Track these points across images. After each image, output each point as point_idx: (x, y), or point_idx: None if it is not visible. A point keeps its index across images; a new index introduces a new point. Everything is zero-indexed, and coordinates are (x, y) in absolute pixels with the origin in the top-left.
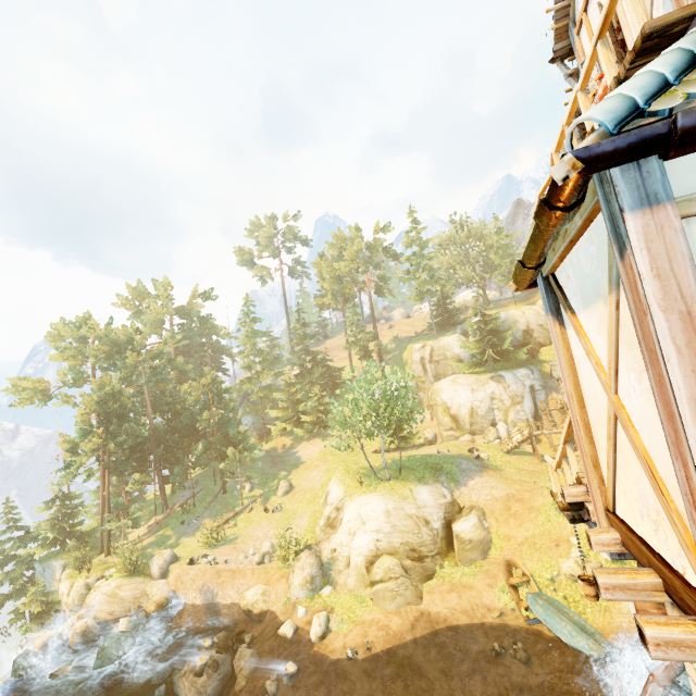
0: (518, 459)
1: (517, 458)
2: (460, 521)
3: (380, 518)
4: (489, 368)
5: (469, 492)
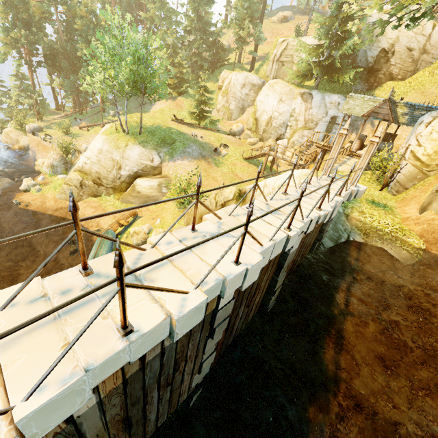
0: (244, 166)
1: (244, 165)
2: (144, 179)
3: (94, 151)
4: (320, 86)
5: (171, 166)
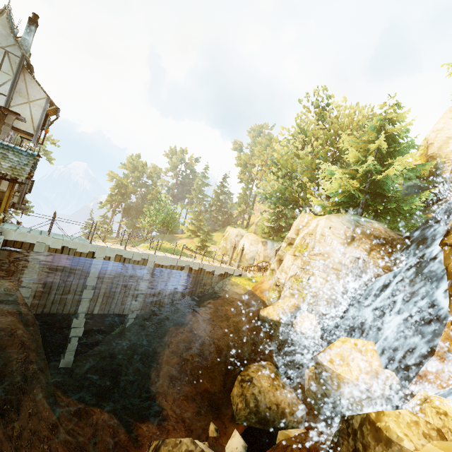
0: None
1: None
2: None
3: None
4: (277, 239)
5: None
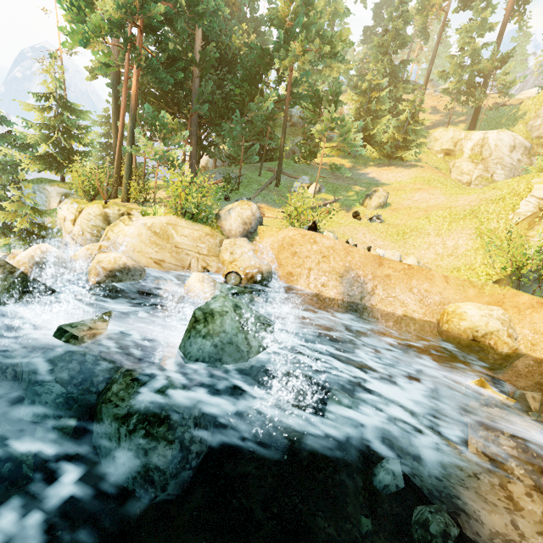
0: None
1: None
2: None
3: None
4: None
5: None
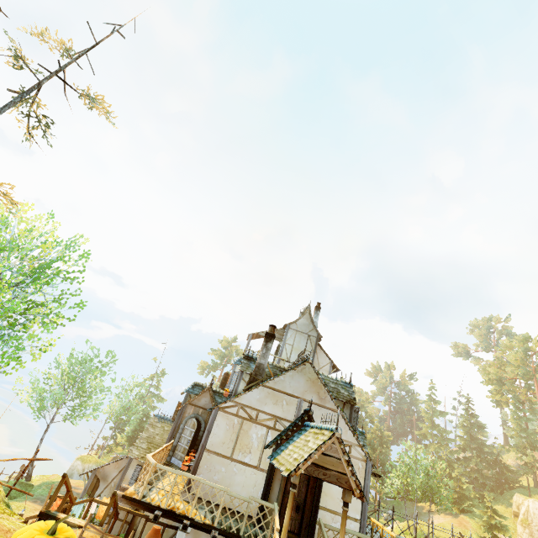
0: None
1: None
2: None
3: None
4: None
5: None
